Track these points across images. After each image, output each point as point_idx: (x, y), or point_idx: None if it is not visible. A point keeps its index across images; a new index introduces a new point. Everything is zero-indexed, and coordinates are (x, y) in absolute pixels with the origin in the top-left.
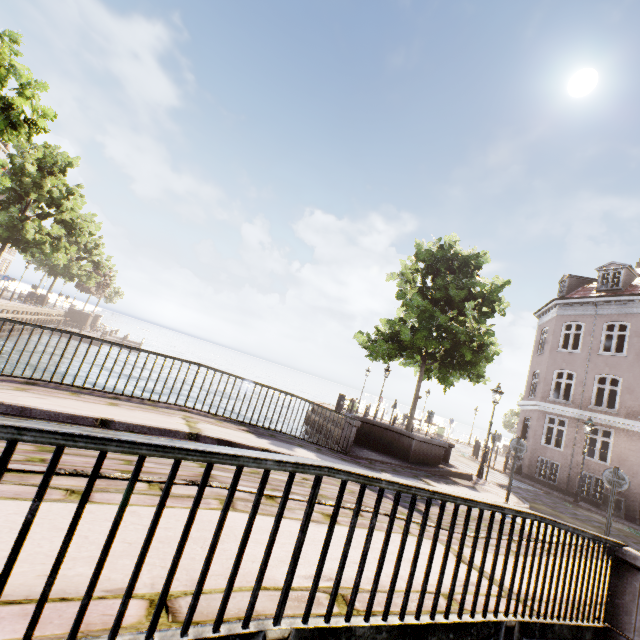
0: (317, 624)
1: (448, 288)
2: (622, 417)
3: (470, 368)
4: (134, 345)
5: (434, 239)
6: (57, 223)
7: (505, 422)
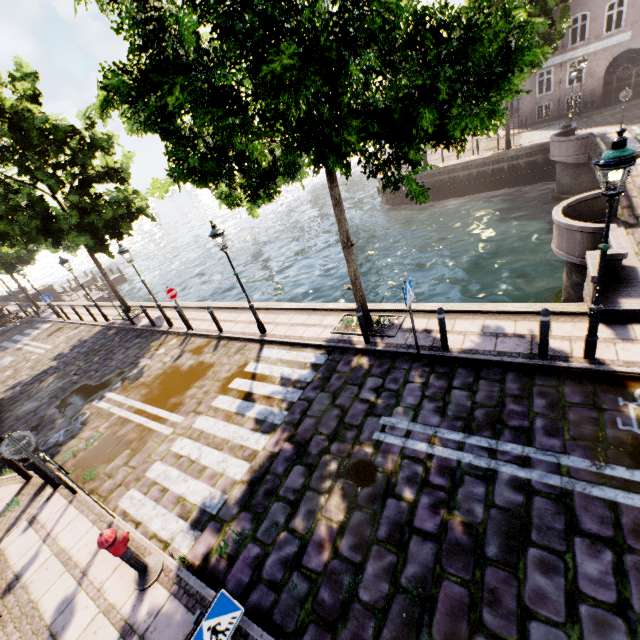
0: None
1: (544, 0)
2: (591, 44)
3: None
4: (116, 277)
5: None
6: (104, 180)
7: None
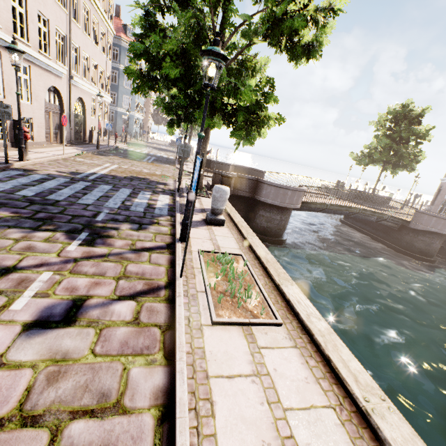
0: (363, 208)
1: (401, 132)
2: None
3: (408, 166)
4: None
5: (398, 105)
6: None
7: None
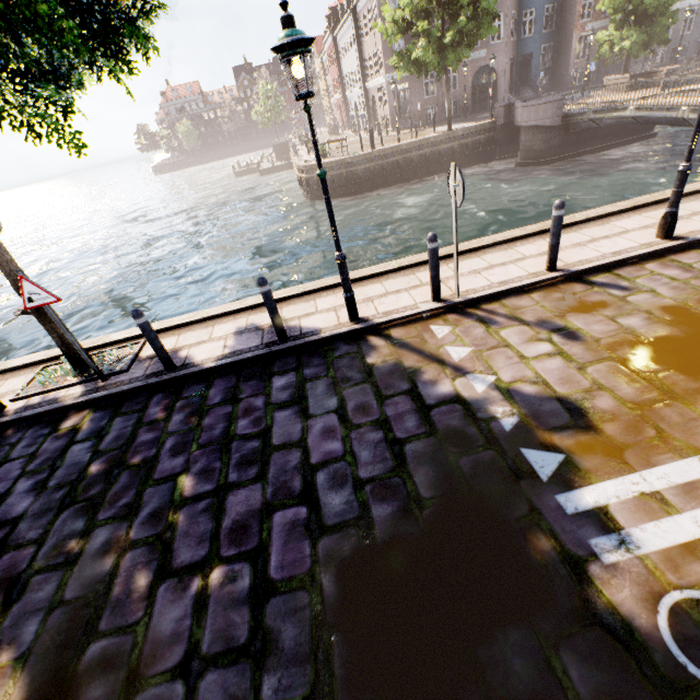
0: None
1: None
2: None
3: None
4: None
5: None
6: None
7: (266, 120)
